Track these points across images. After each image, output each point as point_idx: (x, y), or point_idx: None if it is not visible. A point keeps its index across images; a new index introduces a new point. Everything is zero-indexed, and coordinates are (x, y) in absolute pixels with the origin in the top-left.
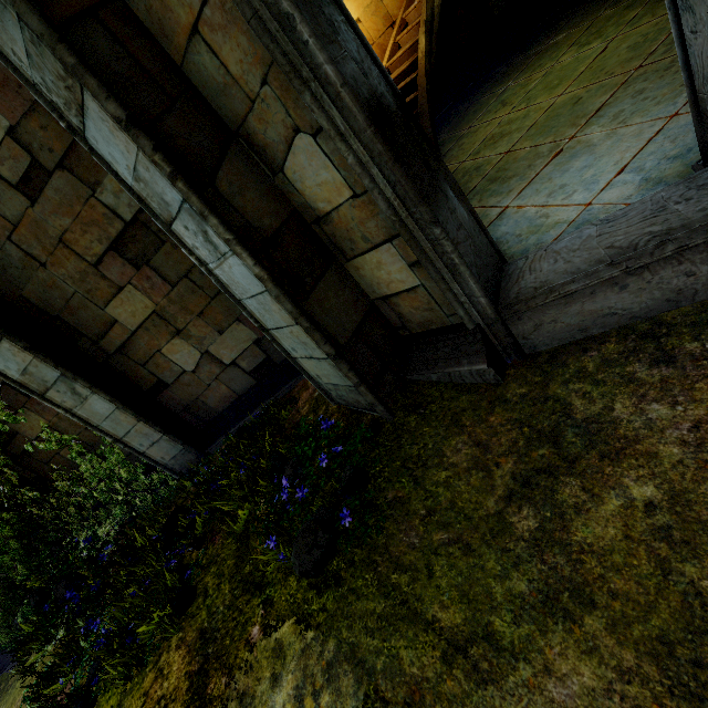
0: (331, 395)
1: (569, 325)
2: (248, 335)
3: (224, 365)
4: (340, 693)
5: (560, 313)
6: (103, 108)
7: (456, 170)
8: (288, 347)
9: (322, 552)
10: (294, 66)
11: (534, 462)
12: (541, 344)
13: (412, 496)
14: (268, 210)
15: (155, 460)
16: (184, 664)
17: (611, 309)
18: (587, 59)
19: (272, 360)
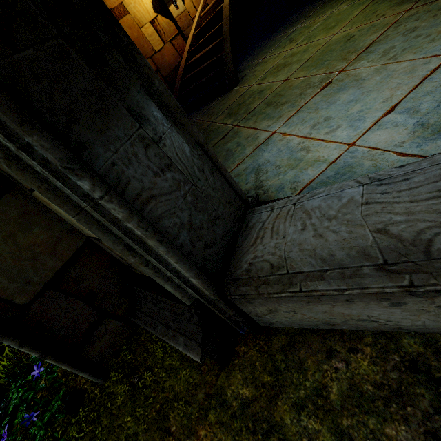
0: None
1: (312, 317)
2: None
3: None
4: None
5: (301, 307)
6: None
7: (245, 92)
8: None
9: None
10: None
11: None
12: (278, 323)
13: None
14: None
15: None
16: None
17: (371, 316)
18: (362, 5)
19: None
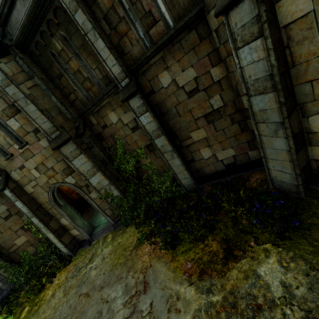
0: (274, 183)
1: None
2: (232, 153)
3: (217, 160)
4: (298, 264)
5: None
6: (275, 97)
7: None
8: (270, 165)
9: (283, 229)
10: None
11: None
12: None
13: None
14: (297, 127)
15: (182, 183)
16: (218, 245)
17: None
18: None
19: (236, 163)
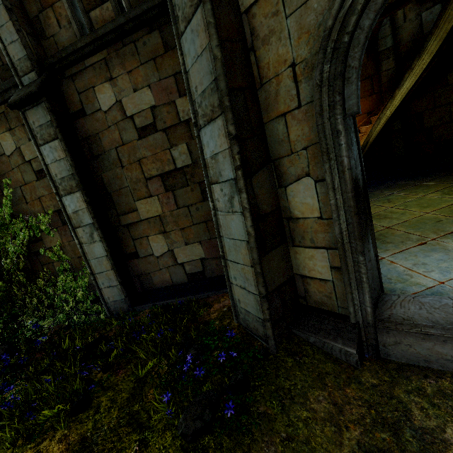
0: (238, 315)
1: (418, 353)
2: (200, 253)
3: (176, 262)
4: None
5: (416, 342)
6: (224, 126)
7: None
8: (231, 275)
9: (202, 425)
10: (328, 151)
11: (377, 441)
12: (393, 355)
13: (278, 417)
14: (268, 202)
15: (103, 297)
16: None
17: (452, 357)
18: (448, 202)
19: (205, 273)
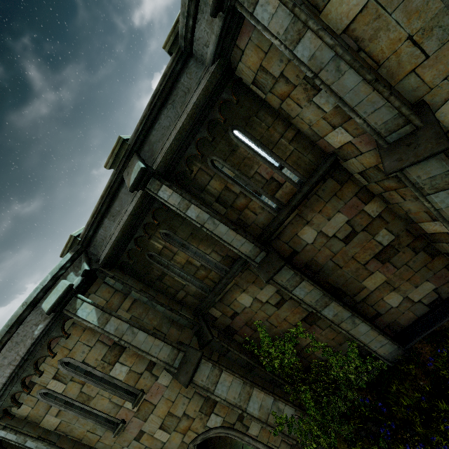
0: None
1: None
2: (430, 287)
3: (413, 302)
4: None
5: None
6: None
7: None
8: None
9: None
10: None
11: None
12: None
13: None
14: None
15: (379, 355)
16: None
17: None
18: None
19: (441, 297)
